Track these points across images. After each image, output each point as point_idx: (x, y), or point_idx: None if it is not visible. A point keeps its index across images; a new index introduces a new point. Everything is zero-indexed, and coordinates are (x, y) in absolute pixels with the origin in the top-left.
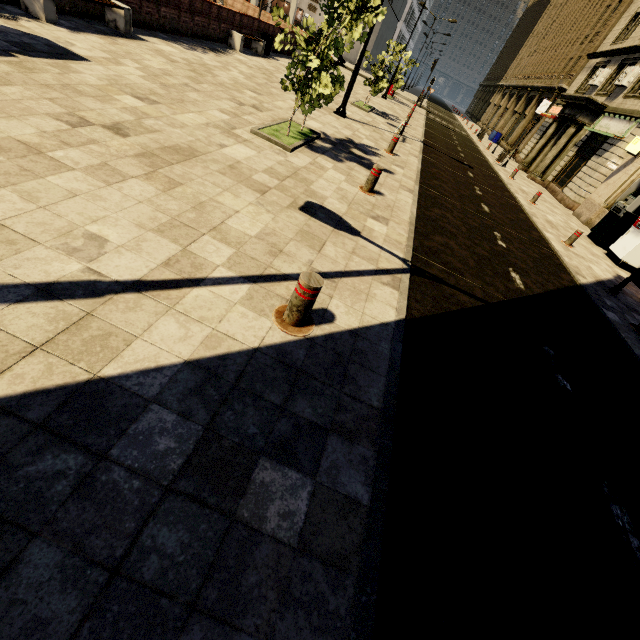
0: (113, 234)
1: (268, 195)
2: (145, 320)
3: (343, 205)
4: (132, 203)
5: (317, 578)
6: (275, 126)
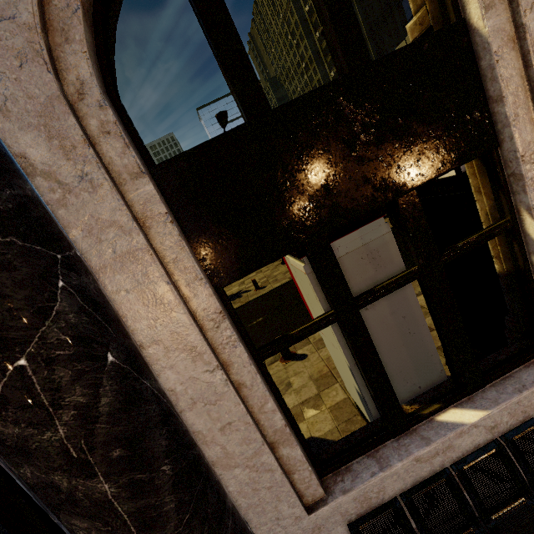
0: None
1: None
2: None
3: None
4: None
5: None
6: None
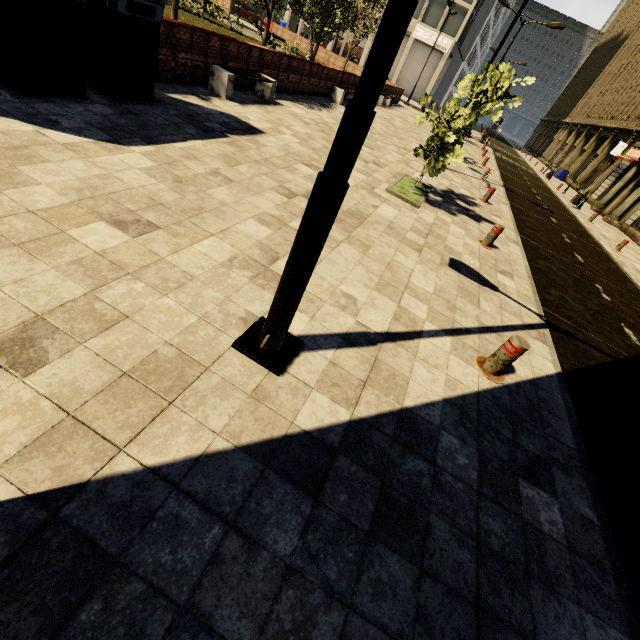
0: (356, 293)
1: (424, 253)
2: (406, 365)
3: (475, 260)
4: (352, 265)
5: (589, 571)
6: (399, 183)
